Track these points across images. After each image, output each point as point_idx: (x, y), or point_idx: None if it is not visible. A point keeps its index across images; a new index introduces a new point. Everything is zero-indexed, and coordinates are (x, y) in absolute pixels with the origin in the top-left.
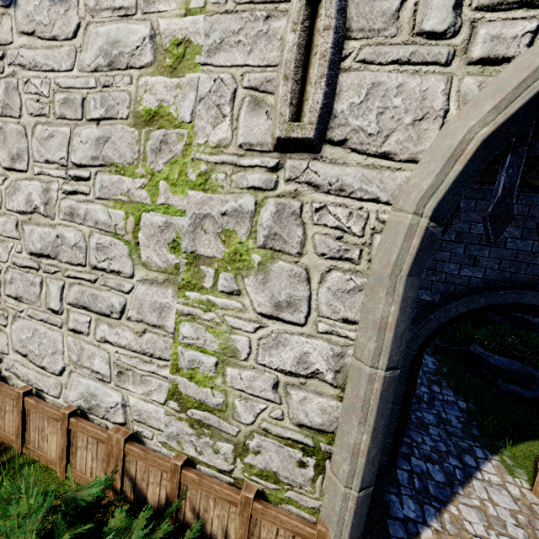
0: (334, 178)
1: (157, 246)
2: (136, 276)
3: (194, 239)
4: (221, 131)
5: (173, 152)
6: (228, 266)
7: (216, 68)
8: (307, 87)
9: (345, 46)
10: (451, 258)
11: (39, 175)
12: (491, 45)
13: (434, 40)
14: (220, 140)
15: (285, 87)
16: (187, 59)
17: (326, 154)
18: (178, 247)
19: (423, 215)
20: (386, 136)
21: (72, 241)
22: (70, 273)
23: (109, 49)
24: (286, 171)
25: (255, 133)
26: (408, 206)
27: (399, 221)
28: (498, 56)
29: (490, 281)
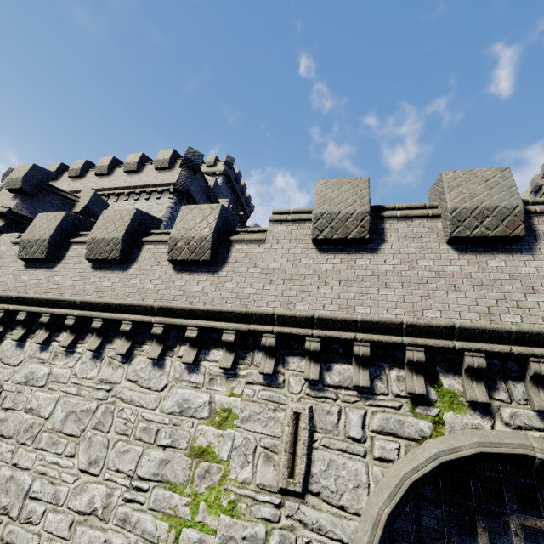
0: (315, 519)
1: None
2: None
3: None
4: (246, 472)
5: (213, 480)
6: None
7: (245, 431)
8: (296, 457)
9: (314, 435)
10: None
11: (107, 480)
12: (382, 451)
13: (356, 442)
14: (245, 478)
15: (285, 456)
16: (229, 420)
17: (309, 500)
18: None
19: None
20: (341, 494)
21: None
22: None
23: (183, 403)
24: (286, 509)
25: (267, 477)
26: None
27: None
28: (386, 458)
29: None
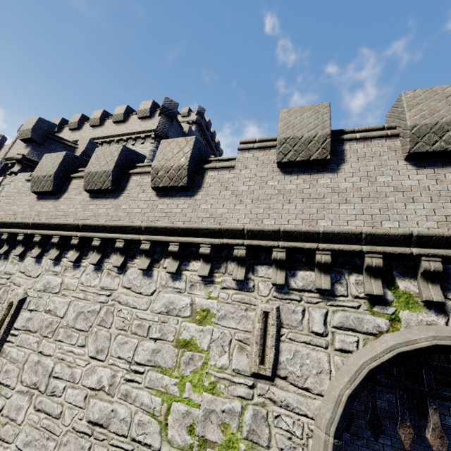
0: (283, 398)
1: (180, 427)
2: (161, 450)
3: (204, 426)
4: (223, 359)
5: (196, 366)
6: (225, 450)
7: (222, 326)
8: (266, 348)
9: (281, 330)
10: (366, 425)
11: (111, 365)
12: (342, 344)
13: (319, 336)
14: (222, 364)
15: (256, 347)
16: (207, 318)
17: (277, 383)
18: (193, 430)
19: (330, 434)
20: (306, 378)
21: (121, 415)
22: (114, 441)
23: (169, 304)
24: (258, 389)
25: (241, 364)
26: (322, 427)
27: (319, 436)
28: (346, 349)
29: (397, 449)
